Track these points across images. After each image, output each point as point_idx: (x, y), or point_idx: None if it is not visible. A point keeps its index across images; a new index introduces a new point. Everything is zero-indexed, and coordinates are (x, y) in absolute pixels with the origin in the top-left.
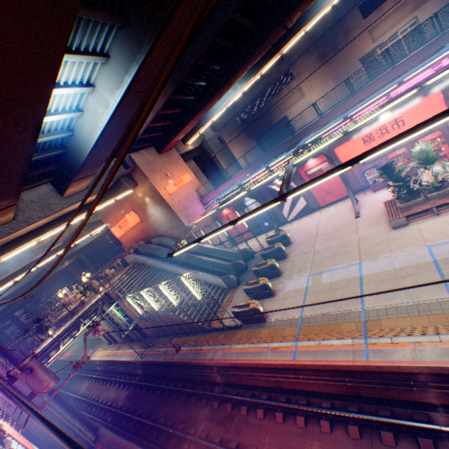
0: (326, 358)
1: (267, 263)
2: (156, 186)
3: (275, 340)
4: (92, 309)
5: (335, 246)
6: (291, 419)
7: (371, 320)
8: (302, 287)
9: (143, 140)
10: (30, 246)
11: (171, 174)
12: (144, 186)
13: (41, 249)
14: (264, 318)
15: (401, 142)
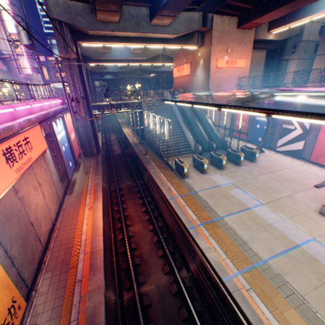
0: (177, 212)
1: (219, 156)
2: (212, 54)
3: (174, 187)
4: (130, 105)
5: (269, 186)
6: (145, 214)
7: (216, 223)
8: (219, 183)
9: (232, 7)
10: (130, 49)
11: (231, 52)
12: (205, 49)
13: (134, 55)
14: (184, 176)
15: (309, 121)
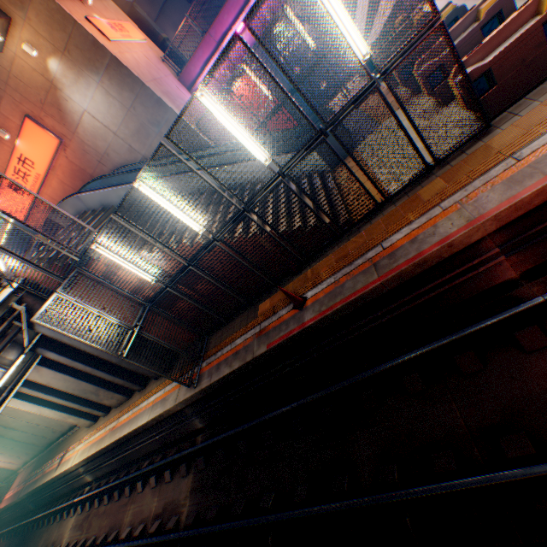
0: None
1: (441, 16)
2: (62, 6)
3: None
4: None
5: None
6: None
7: None
8: None
9: None
10: None
11: (93, 6)
12: (29, 21)
13: None
14: None
15: None
